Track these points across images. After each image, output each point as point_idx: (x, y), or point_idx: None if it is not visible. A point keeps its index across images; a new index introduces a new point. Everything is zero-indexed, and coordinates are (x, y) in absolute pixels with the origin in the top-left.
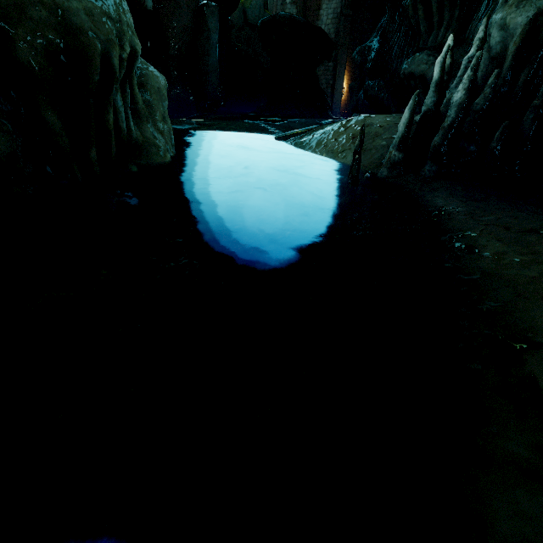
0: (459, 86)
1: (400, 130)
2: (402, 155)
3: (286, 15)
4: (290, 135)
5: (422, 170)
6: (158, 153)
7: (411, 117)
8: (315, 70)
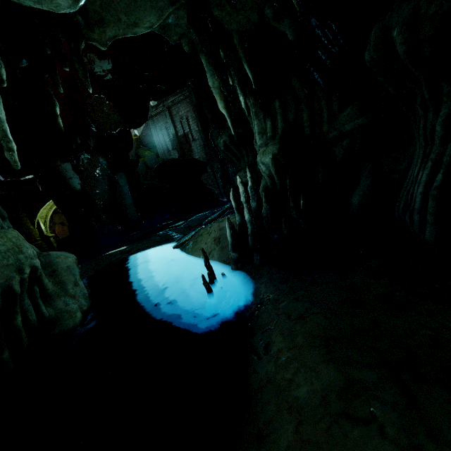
0: (244, 212)
1: (229, 240)
2: (237, 254)
3: (168, 160)
4: (182, 243)
5: (254, 260)
6: (69, 316)
7: (231, 231)
8: (200, 179)
